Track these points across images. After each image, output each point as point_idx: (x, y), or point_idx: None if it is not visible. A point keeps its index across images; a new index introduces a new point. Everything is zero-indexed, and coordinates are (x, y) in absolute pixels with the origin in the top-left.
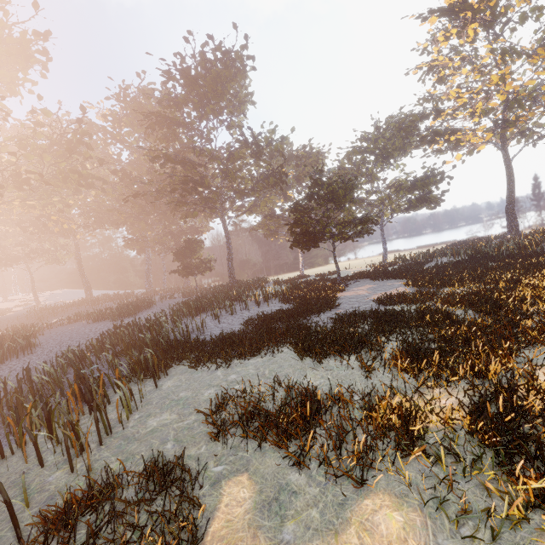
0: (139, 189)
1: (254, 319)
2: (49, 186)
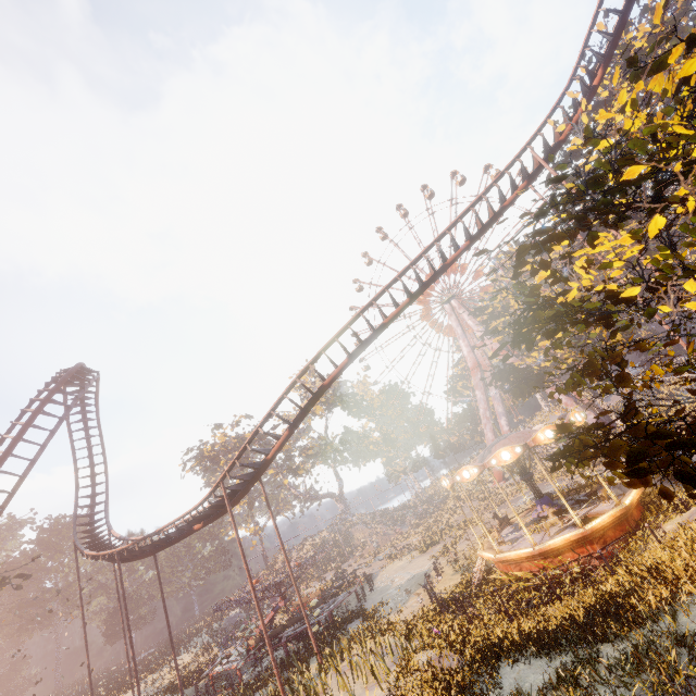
0: None
1: None
2: None
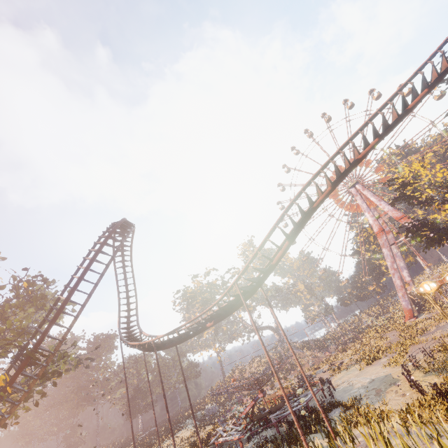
0: None
1: None
2: None
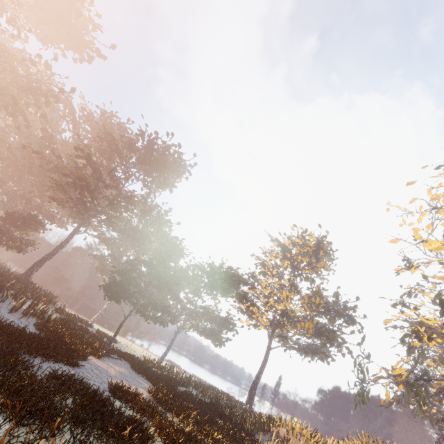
0: (47, 155)
1: None
2: None
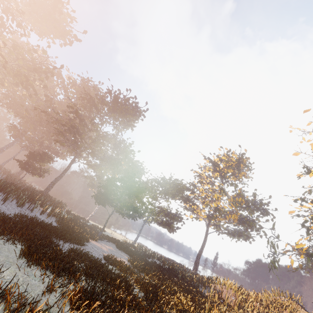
0: (50, 112)
1: (27, 217)
2: (4, 69)
